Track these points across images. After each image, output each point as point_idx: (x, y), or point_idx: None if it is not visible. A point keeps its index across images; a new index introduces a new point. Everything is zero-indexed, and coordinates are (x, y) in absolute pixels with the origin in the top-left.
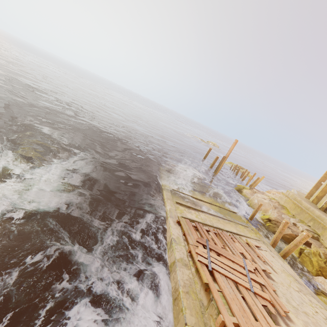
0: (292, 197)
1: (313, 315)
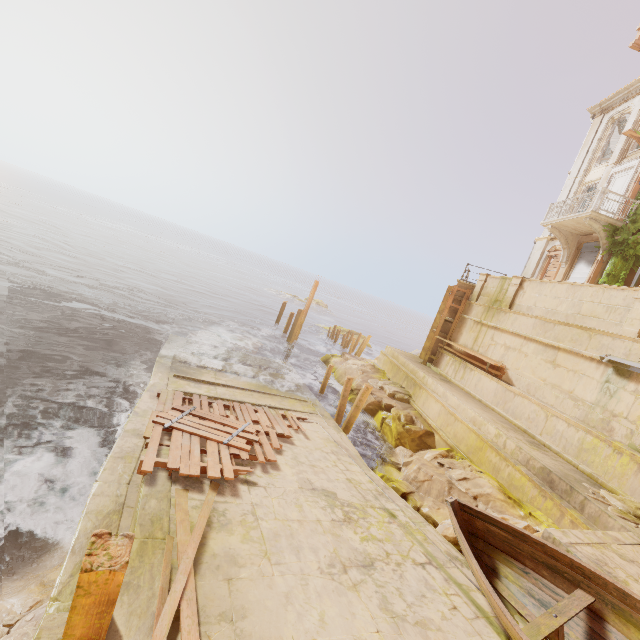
0: (391, 354)
1: (325, 467)
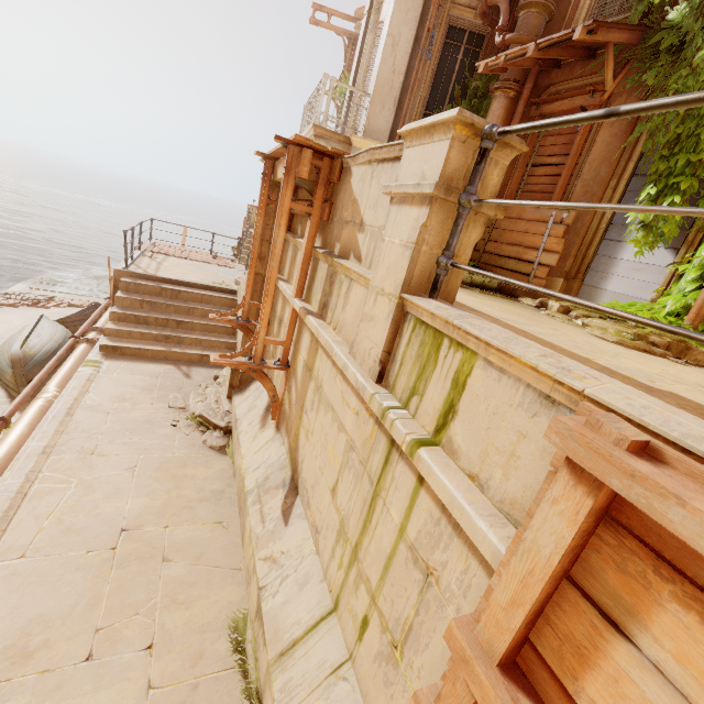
0: None
1: None
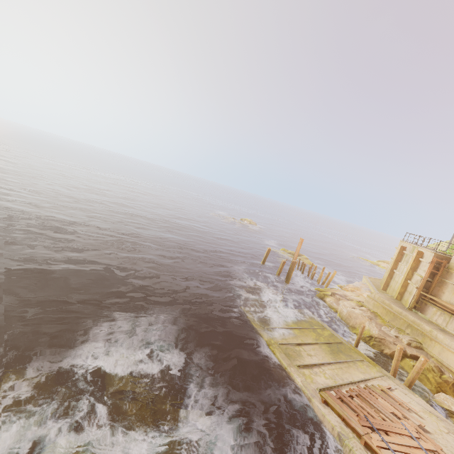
0: (379, 300)
1: None
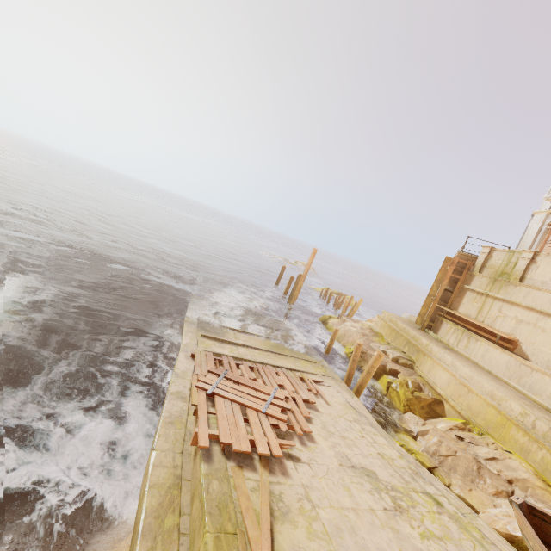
0: (388, 319)
1: (354, 439)
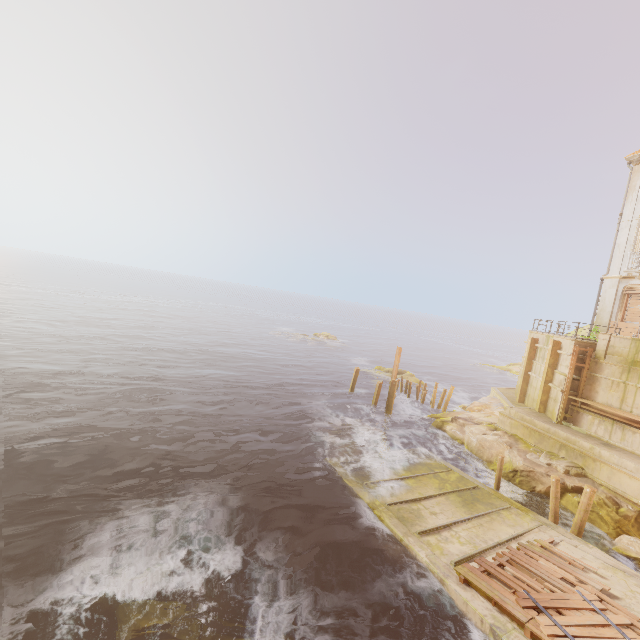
0: (517, 417)
1: None
